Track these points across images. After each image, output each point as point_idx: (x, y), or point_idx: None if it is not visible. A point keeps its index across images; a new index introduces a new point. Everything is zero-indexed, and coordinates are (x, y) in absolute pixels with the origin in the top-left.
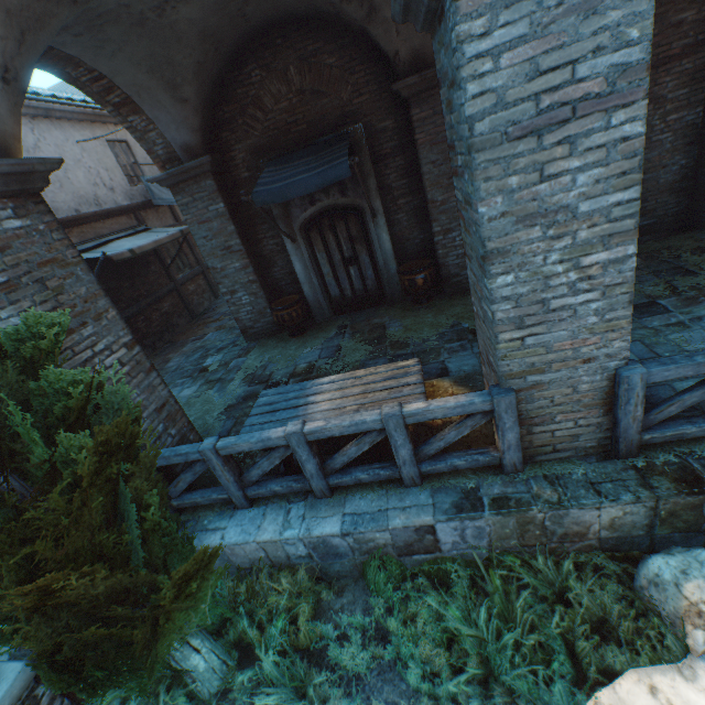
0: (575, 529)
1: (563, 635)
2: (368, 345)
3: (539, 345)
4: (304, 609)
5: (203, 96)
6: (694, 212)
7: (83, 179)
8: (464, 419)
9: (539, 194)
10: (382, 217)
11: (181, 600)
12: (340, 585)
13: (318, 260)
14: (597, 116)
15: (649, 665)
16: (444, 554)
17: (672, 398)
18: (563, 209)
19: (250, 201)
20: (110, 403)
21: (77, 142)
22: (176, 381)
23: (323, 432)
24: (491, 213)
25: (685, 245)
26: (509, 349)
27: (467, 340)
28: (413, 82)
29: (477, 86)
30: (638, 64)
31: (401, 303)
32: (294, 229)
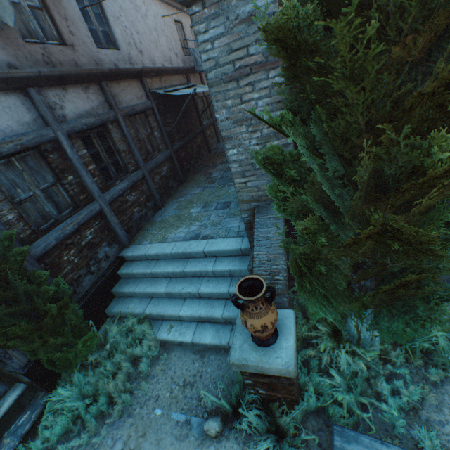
0: None
1: None
2: None
3: None
4: None
5: None
6: None
7: (164, 44)
8: None
9: None
10: None
11: None
12: None
13: None
14: None
15: None
16: None
17: None
18: None
19: None
20: None
21: (162, 17)
22: (228, 183)
23: None
24: None
25: None
26: None
27: None
28: None
29: None
30: None
31: None
32: None
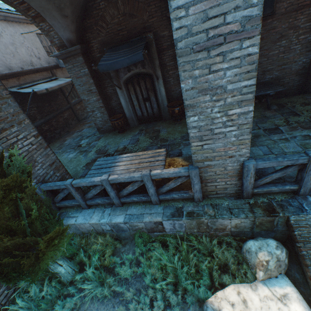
0: (221, 227)
1: (209, 268)
2: (150, 139)
3: (209, 149)
4: (108, 251)
5: (76, 14)
6: (306, 85)
7: (24, 52)
8: (177, 178)
9: (208, 79)
10: (161, 79)
11: (49, 247)
12: (125, 242)
13: (132, 98)
14: (236, 42)
15: (239, 283)
16: (167, 233)
17: (268, 175)
18: (220, 87)
19: (97, 69)
20: (15, 165)
21: (21, 34)
22: (67, 150)
23: (116, 180)
24: (187, 87)
25: (299, 101)
26: (196, 150)
27: None
28: None
29: (178, 23)
30: (256, 16)
31: (168, 120)
32: (121, 83)
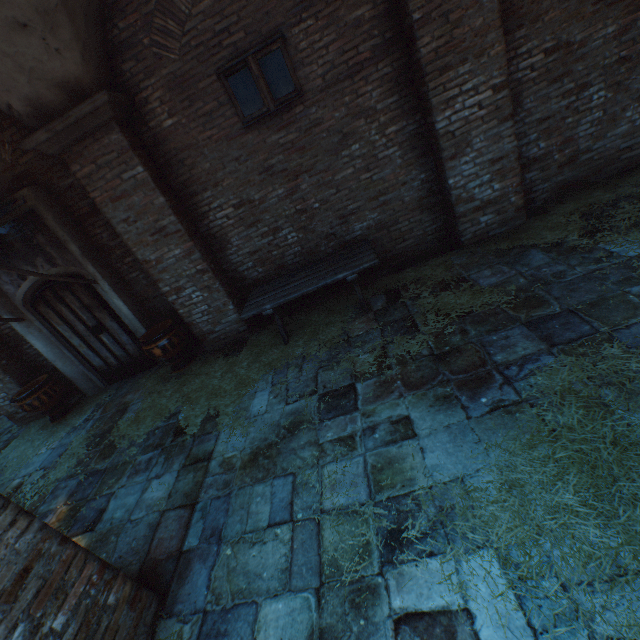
0: None
1: None
2: (88, 446)
3: None
4: None
5: None
6: (452, 228)
7: None
8: None
9: None
10: (104, 283)
11: None
12: None
13: (63, 333)
14: None
15: None
16: None
17: None
18: None
19: None
20: None
21: None
22: None
23: None
24: None
25: (434, 275)
26: None
27: (161, 449)
28: (45, 137)
29: None
30: None
31: (167, 366)
32: (18, 306)
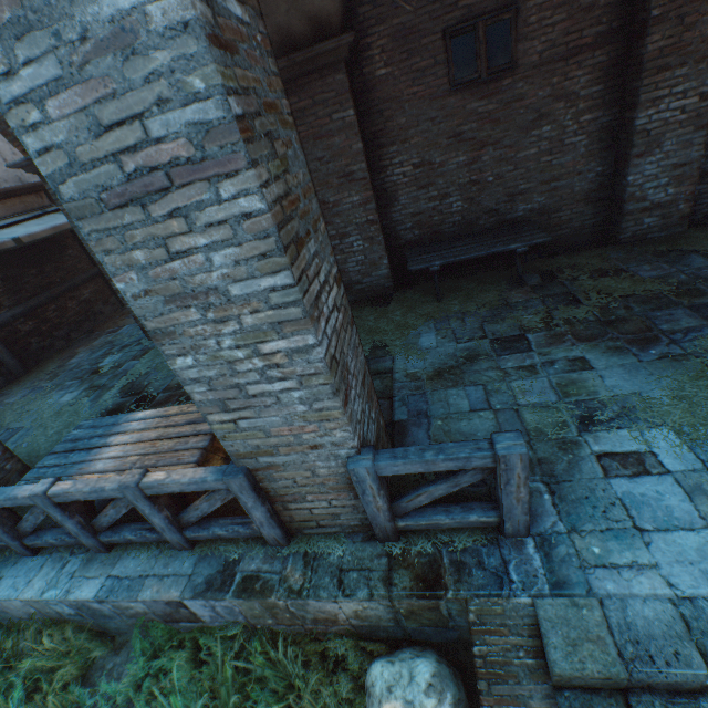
0: (324, 615)
1: None
2: None
3: (256, 428)
4: (64, 672)
5: None
6: (611, 225)
7: None
8: (211, 492)
9: (177, 272)
10: None
11: None
12: (122, 641)
13: None
14: (202, 185)
15: None
16: (209, 624)
17: (420, 487)
18: (213, 291)
19: None
20: None
21: None
22: (66, 383)
23: (67, 496)
24: (133, 289)
25: (590, 264)
26: (226, 430)
27: None
28: (282, 66)
29: (37, 139)
30: (222, 123)
31: None
32: None
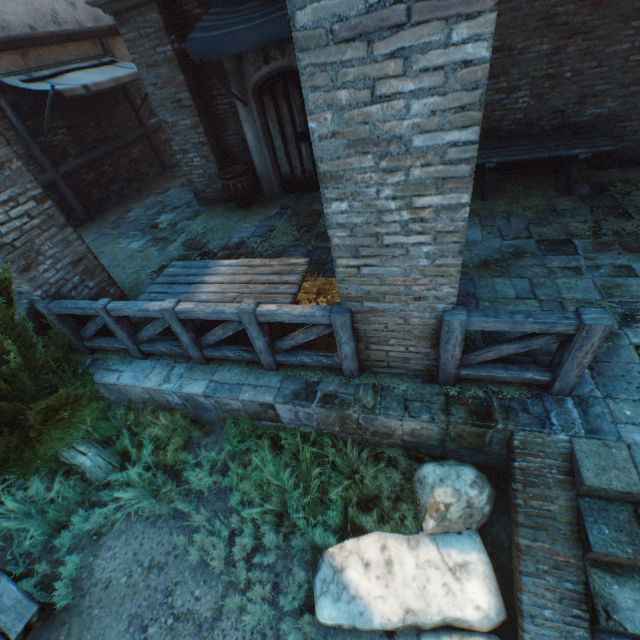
0: (384, 430)
1: (346, 499)
2: (298, 231)
3: (374, 276)
4: (174, 441)
5: None
6: None
7: None
8: (310, 326)
9: (371, 117)
10: None
11: (52, 423)
12: (211, 429)
13: (271, 131)
14: (437, 25)
15: (390, 532)
16: (285, 425)
17: (492, 345)
18: (396, 140)
19: (184, 50)
20: None
21: None
22: (130, 233)
23: (191, 314)
24: (322, 130)
25: None
26: (347, 275)
27: None
28: None
29: None
30: None
31: None
32: (247, 90)
